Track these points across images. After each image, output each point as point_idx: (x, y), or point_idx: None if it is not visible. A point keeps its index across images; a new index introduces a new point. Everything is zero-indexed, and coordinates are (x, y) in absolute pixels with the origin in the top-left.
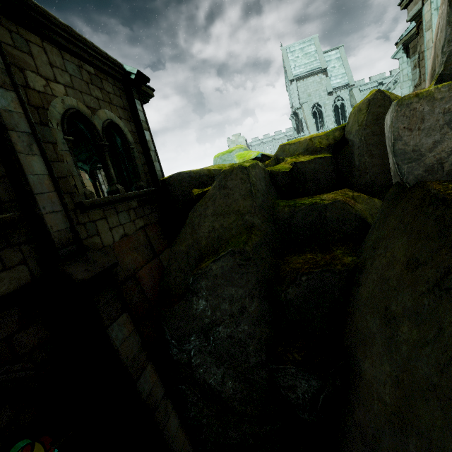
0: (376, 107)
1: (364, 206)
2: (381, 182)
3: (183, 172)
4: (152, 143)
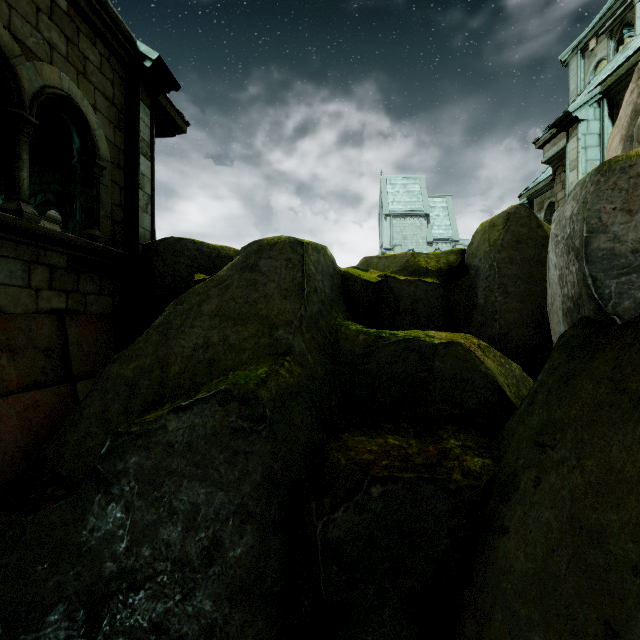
0: (518, 225)
1: (496, 366)
2: (518, 339)
3: (188, 239)
4: (151, 183)
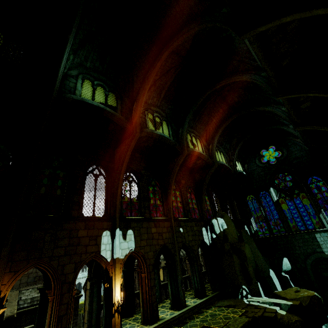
0: None
1: None
2: None
3: None
4: None
